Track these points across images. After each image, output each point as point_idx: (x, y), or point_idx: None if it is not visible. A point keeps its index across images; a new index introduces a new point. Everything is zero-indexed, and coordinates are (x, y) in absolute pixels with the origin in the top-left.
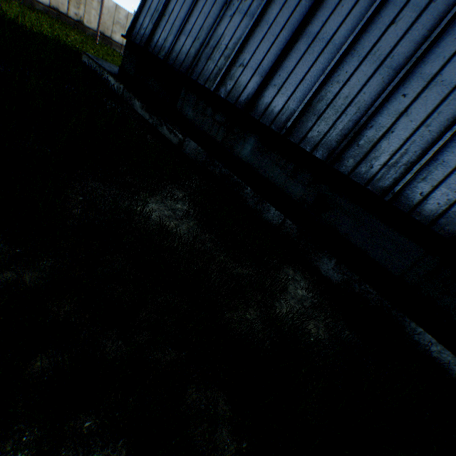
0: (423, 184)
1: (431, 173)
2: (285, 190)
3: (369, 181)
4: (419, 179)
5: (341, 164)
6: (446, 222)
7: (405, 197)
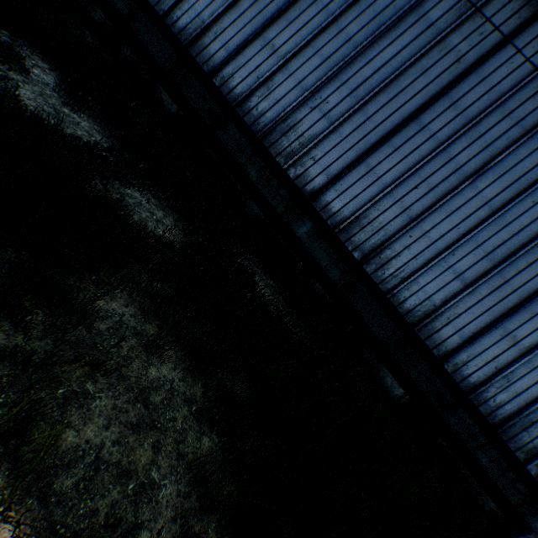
0: (179, 13)
1: (183, 7)
2: (113, 5)
3: (156, 5)
4: (178, 10)
5: None
6: (184, 35)
7: (171, 18)
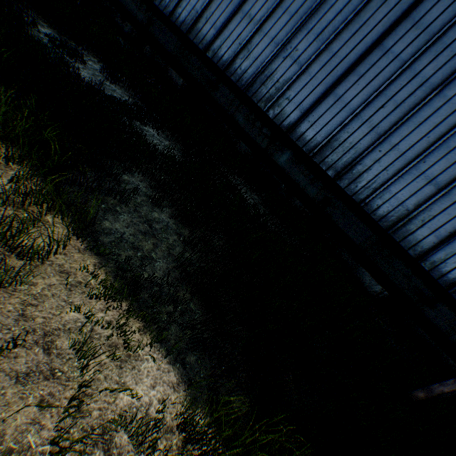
0: (180, 10)
1: (182, 5)
2: (137, 18)
3: (164, 9)
4: (179, 8)
5: (156, 1)
6: (184, 26)
7: (174, 16)
